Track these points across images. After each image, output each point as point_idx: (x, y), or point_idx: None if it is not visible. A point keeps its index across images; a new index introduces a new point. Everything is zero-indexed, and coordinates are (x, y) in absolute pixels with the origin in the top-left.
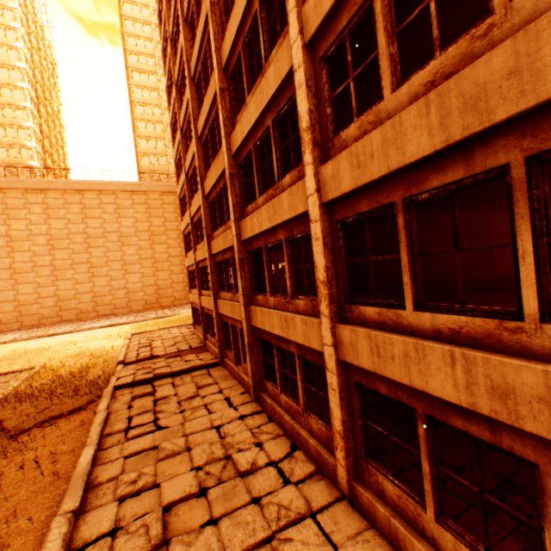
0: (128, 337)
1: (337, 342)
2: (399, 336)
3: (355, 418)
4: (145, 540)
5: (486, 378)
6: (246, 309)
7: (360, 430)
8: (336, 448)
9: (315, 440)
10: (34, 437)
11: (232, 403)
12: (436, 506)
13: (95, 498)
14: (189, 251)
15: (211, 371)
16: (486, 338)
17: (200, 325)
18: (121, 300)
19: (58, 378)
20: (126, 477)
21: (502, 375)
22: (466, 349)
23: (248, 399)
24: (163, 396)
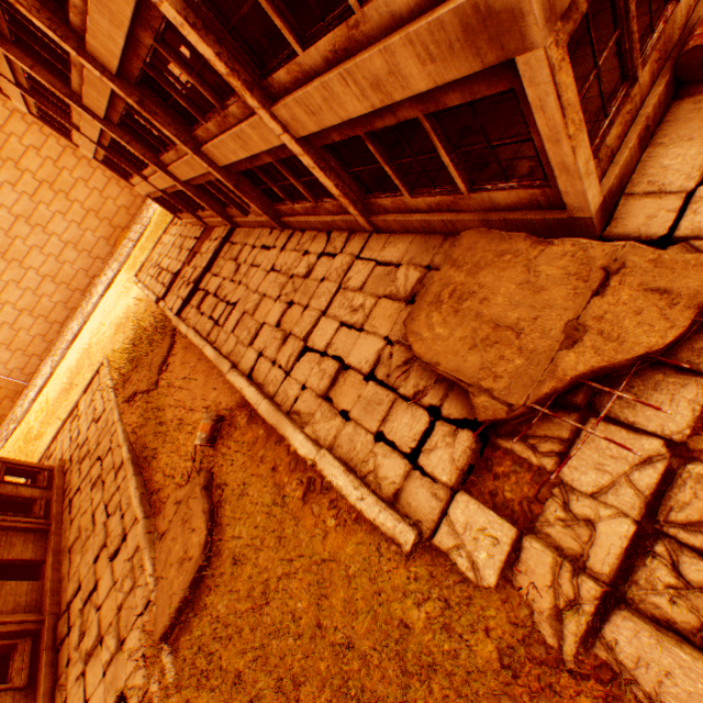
0: (136, 282)
1: (285, 127)
2: (312, 86)
3: (342, 177)
4: (278, 342)
5: (365, 81)
6: (201, 157)
7: (351, 182)
8: (347, 209)
9: (338, 217)
10: (168, 378)
11: (269, 247)
12: (408, 190)
13: (237, 358)
14: (73, 137)
15: (233, 241)
16: (350, 45)
17: (182, 213)
18: (82, 260)
19: (130, 351)
20: (243, 337)
21: (369, 72)
22: (346, 65)
23: (278, 234)
24: (217, 289)
